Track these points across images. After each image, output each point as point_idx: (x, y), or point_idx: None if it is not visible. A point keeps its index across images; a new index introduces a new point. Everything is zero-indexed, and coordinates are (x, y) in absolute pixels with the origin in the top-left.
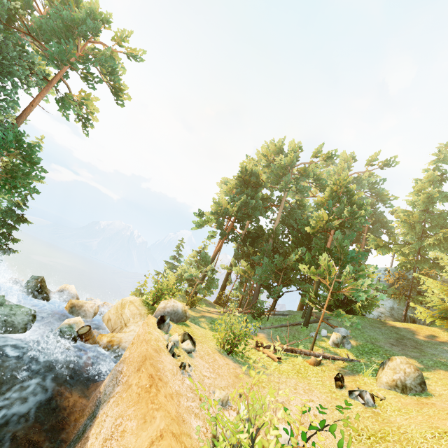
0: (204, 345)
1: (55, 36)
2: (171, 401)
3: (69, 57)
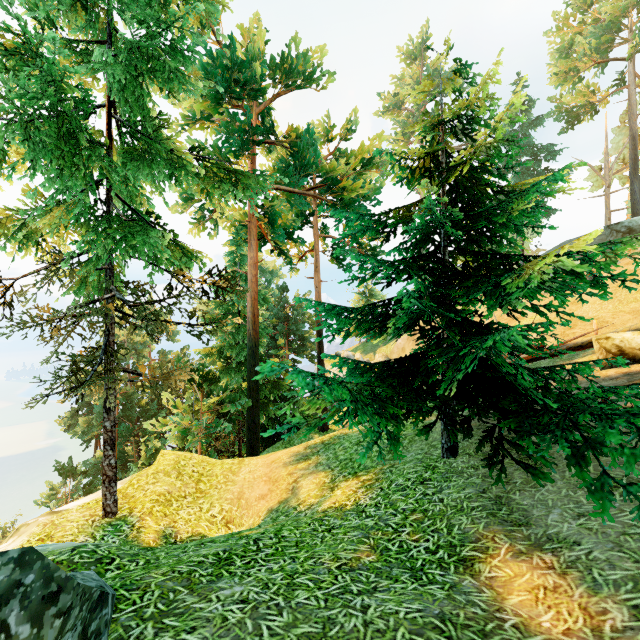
0: None
1: None
2: None
3: None
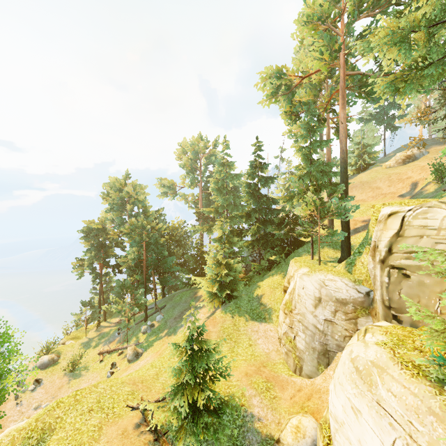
0: (55, 375)
1: None
2: (1, 422)
3: None
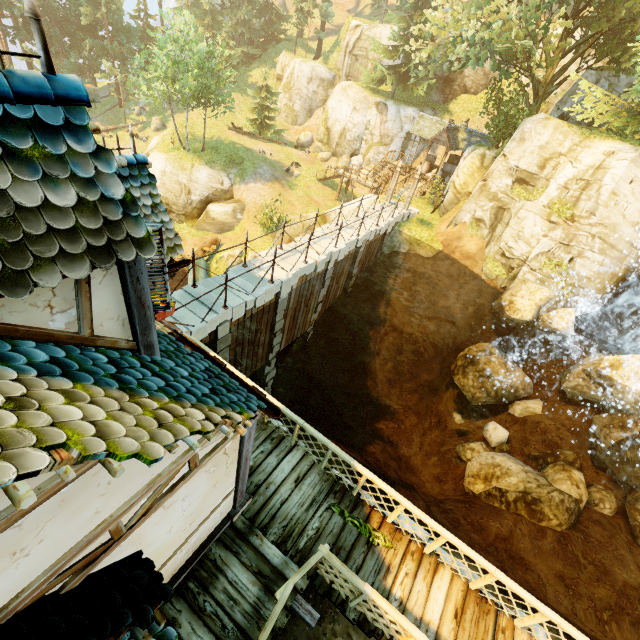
0: None
1: None
2: None
3: None
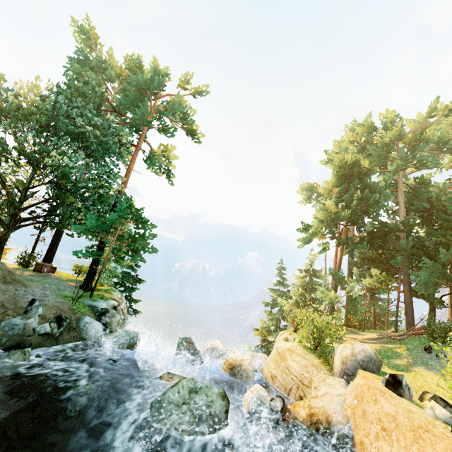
0: None
1: (132, 105)
2: None
3: (147, 118)
